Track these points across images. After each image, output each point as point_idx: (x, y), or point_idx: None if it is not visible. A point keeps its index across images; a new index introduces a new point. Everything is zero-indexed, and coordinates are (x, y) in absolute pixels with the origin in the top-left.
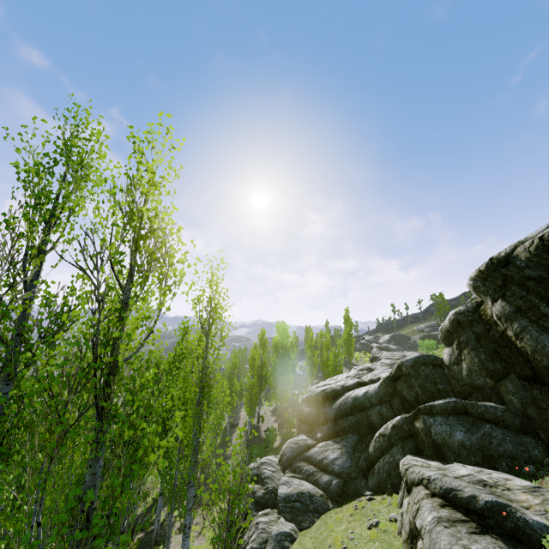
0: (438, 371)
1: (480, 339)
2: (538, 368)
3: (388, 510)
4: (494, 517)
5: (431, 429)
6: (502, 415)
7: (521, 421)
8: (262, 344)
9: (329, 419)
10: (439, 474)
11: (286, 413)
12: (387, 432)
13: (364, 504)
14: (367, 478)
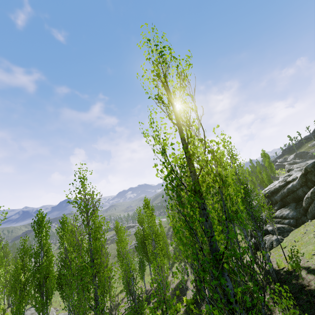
0: None
1: None
2: None
3: None
4: None
5: None
6: None
7: None
8: None
9: (278, 201)
10: None
11: None
12: (309, 196)
13: (308, 223)
14: (306, 216)
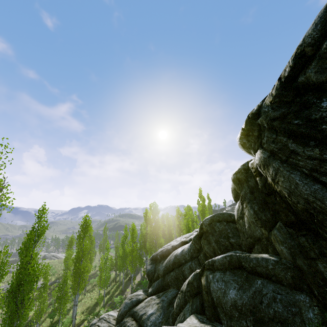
0: (231, 226)
1: (253, 191)
2: (299, 212)
3: None
4: None
5: (210, 286)
6: (273, 268)
7: (293, 274)
8: (146, 219)
9: (160, 275)
10: None
11: None
12: (184, 289)
13: None
14: None
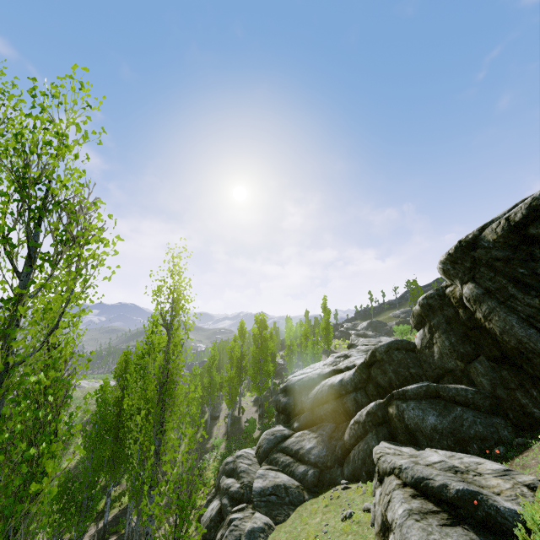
0: (411, 355)
1: (451, 322)
2: (506, 349)
3: (362, 499)
4: (465, 507)
5: (404, 414)
6: (472, 397)
7: (491, 402)
8: (241, 335)
9: (306, 408)
10: (411, 462)
11: (267, 402)
12: (361, 419)
13: (339, 494)
14: (343, 466)
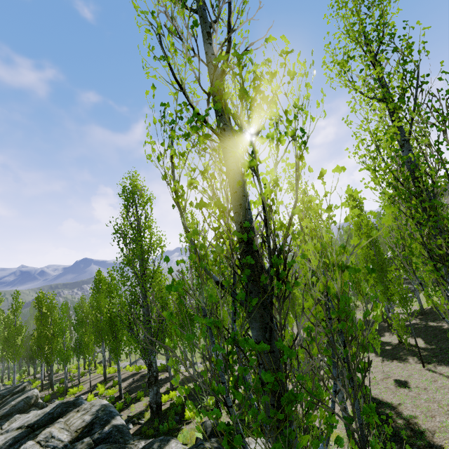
0: None
1: None
2: None
3: None
4: None
5: None
6: None
7: None
8: None
9: None
10: None
11: None
12: None
13: None
14: None
